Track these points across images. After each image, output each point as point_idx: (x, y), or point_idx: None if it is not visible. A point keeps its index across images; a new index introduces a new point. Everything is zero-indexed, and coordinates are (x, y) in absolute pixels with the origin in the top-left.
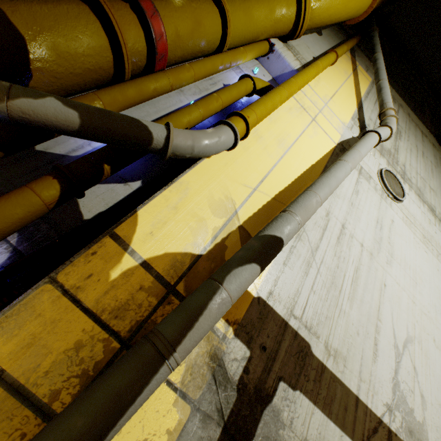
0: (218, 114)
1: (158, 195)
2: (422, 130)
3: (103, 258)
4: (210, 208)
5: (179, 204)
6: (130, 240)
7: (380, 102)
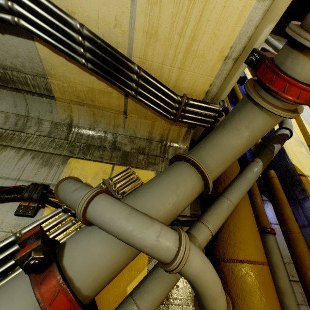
0: (232, 105)
1: (287, 153)
2: (276, 38)
3: (307, 183)
4: (297, 146)
5: (293, 152)
6: (303, 173)
7: (272, 47)
